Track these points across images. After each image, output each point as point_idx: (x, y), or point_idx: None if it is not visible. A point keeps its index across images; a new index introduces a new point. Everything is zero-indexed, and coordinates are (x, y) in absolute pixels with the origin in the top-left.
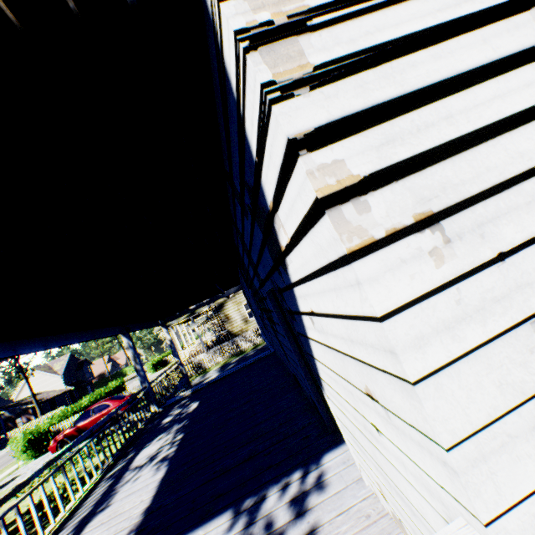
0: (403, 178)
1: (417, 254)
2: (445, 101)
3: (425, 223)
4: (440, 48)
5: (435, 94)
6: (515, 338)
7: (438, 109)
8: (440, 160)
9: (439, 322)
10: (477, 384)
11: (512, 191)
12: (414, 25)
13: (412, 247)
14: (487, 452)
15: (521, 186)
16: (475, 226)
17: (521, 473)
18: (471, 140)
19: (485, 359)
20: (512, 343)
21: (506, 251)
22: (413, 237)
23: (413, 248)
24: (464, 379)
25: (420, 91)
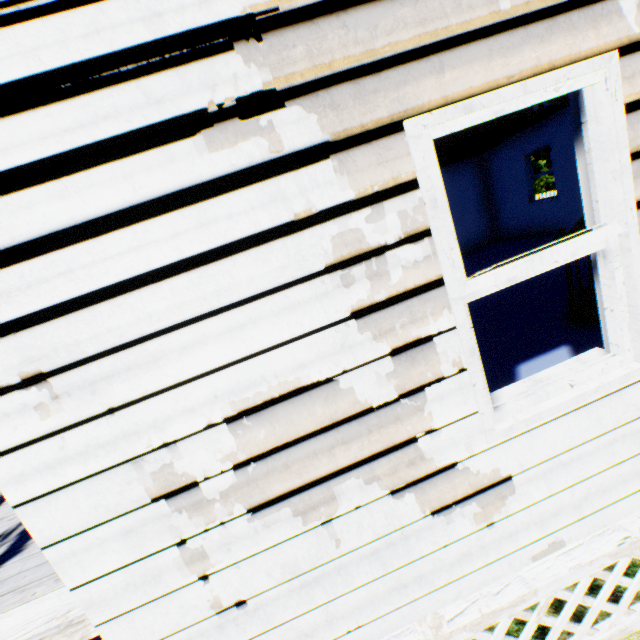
0: (9, 337)
1: (23, 408)
2: (67, 253)
3: (33, 381)
4: (66, 184)
5: (55, 245)
6: (116, 474)
7: (57, 262)
8: (55, 319)
9: (42, 463)
10: (75, 506)
11: (135, 351)
12: (31, 151)
13: (18, 403)
14: (79, 549)
15: (145, 347)
16: (88, 384)
17: (106, 560)
18: (94, 298)
19: (85, 489)
20: (112, 478)
21: (119, 405)
22: (19, 394)
23: (18, 403)
24: (63, 503)
25: (35, 240)
